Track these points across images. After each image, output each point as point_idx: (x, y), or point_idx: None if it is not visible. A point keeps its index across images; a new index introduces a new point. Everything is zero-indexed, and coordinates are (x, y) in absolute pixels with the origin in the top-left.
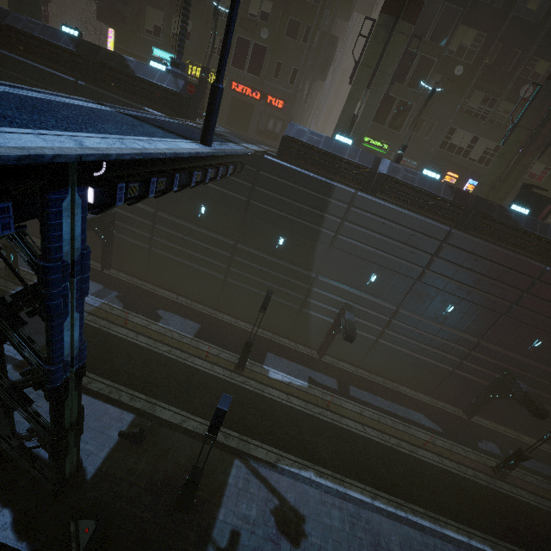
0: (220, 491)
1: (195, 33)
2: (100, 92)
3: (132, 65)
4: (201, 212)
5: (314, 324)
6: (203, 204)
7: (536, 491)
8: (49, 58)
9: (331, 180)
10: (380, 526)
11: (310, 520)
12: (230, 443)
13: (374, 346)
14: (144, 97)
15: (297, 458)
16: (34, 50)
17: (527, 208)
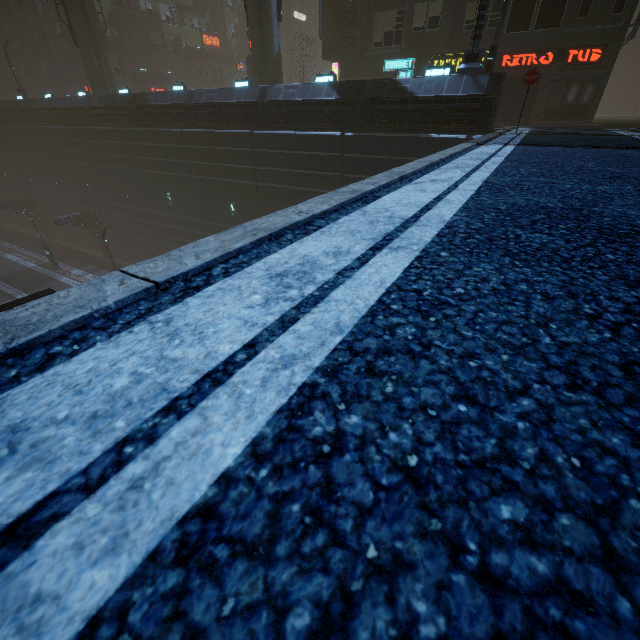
0: None
1: (446, 12)
2: (371, 137)
3: (408, 85)
4: None
5: None
6: None
7: None
8: (309, 119)
9: None
10: None
11: None
12: None
13: None
14: (426, 122)
15: None
16: (295, 117)
17: None
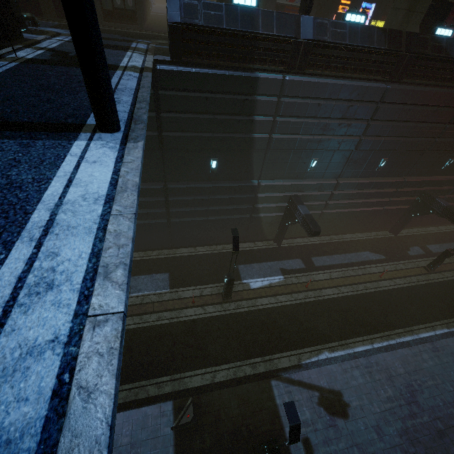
0: (276, 415)
1: None
2: None
3: None
4: None
5: (266, 222)
6: None
7: (452, 267)
8: None
9: (250, 71)
10: (385, 361)
11: (344, 391)
12: (259, 371)
13: (320, 218)
14: None
15: (310, 348)
16: None
17: (451, 28)
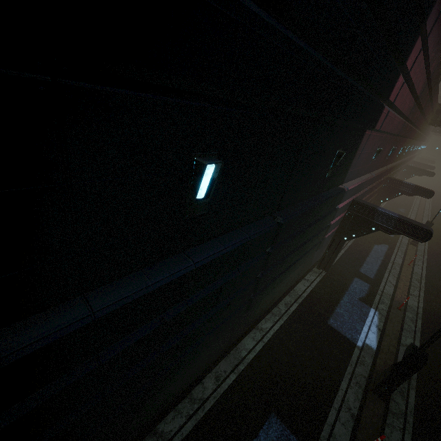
0: None
1: None
2: None
3: None
4: (199, 191)
5: None
6: (198, 150)
7: None
8: None
9: None
10: None
11: None
12: None
13: None
14: None
15: None
16: None
17: None
